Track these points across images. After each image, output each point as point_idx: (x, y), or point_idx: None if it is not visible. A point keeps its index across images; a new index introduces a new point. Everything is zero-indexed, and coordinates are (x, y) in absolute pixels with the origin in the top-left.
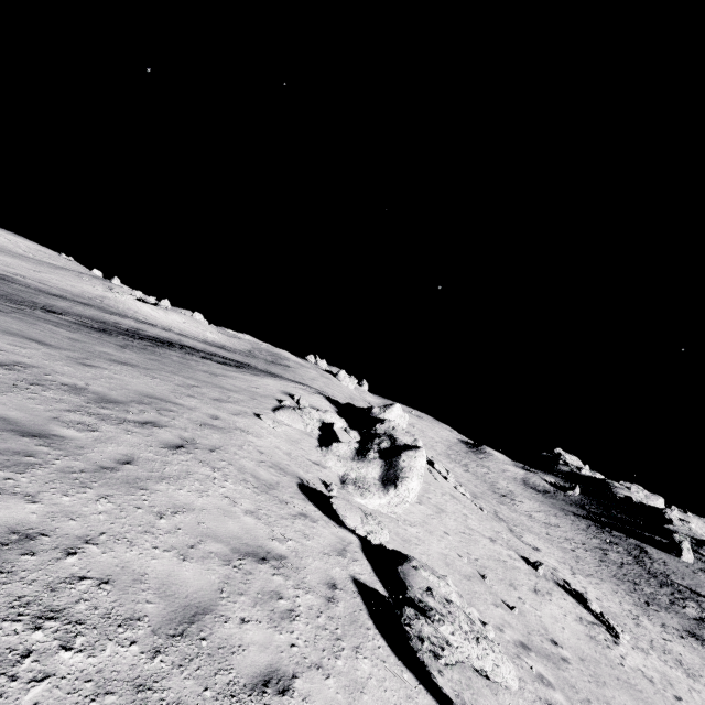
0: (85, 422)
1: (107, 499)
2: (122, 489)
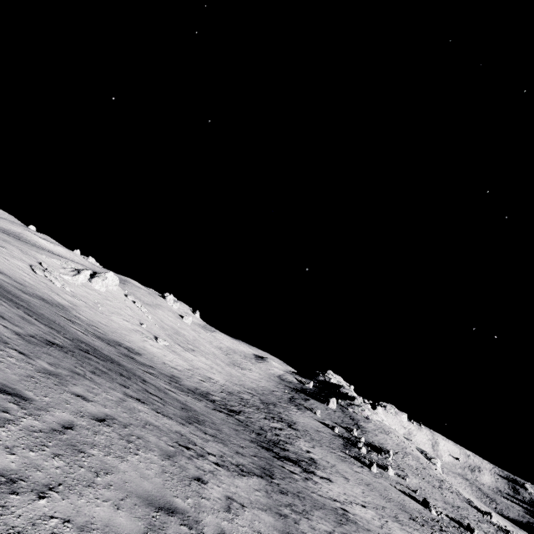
0: None
1: None
2: None
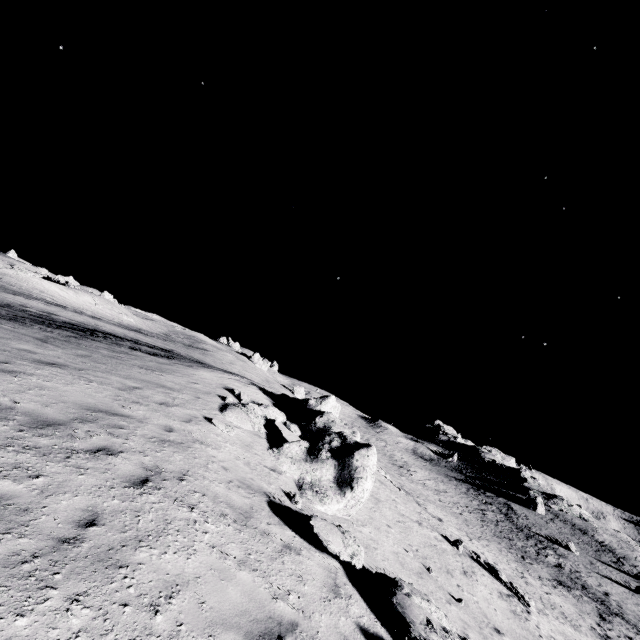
0: (22, 463)
1: (80, 602)
2: (96, 575)
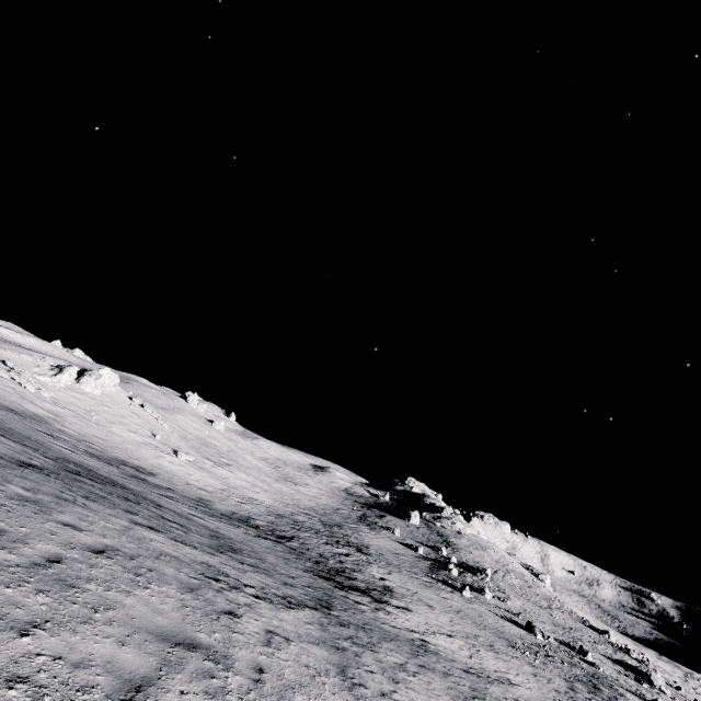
0: None
1: None
2: None
